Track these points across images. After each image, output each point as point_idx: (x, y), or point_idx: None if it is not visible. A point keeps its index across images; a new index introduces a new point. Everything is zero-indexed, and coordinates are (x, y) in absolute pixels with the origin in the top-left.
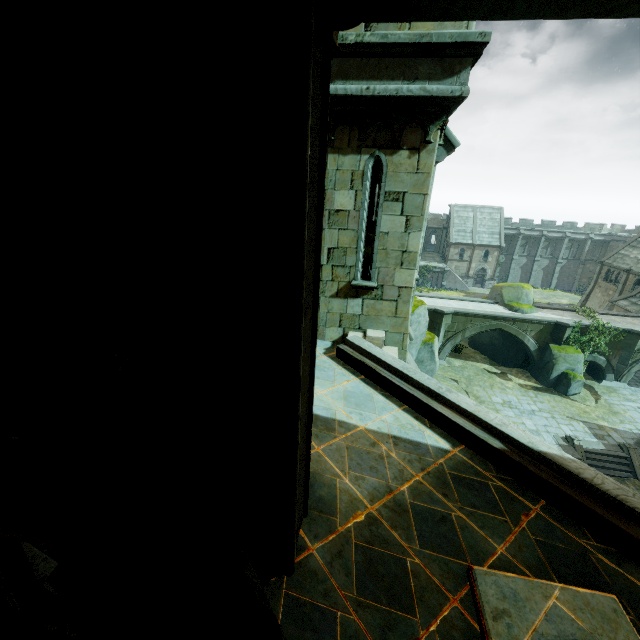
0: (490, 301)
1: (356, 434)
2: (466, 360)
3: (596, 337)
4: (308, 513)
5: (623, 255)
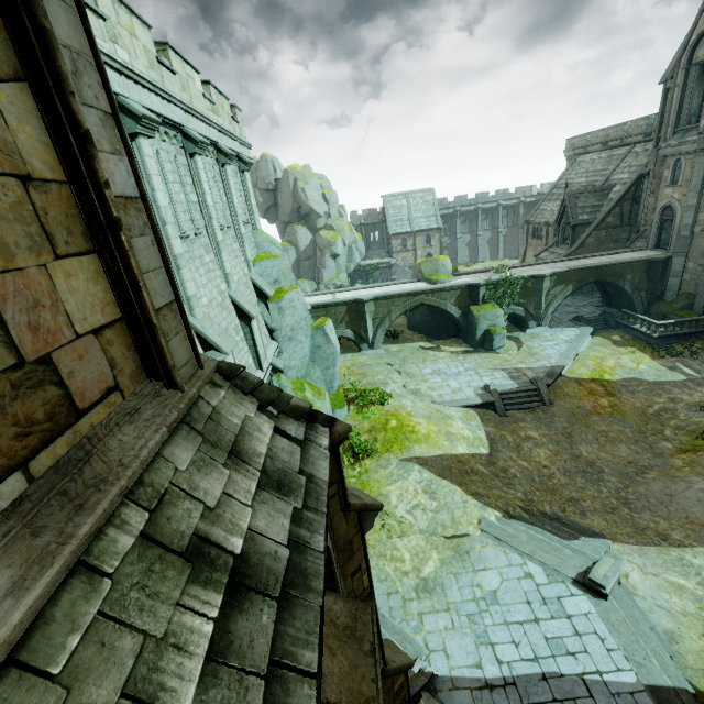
0: (413, 280)
1: None
2: (403, 343)
3: (508, 289)
4: None
5: (542, 210)
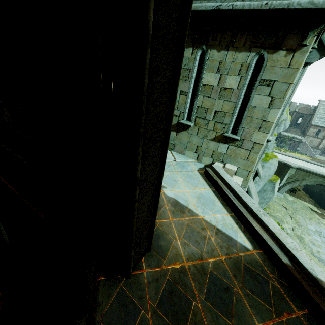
0: None
1: (195, 219)
2: (297, 198)
3: None
4: (151, 251)
5: None
